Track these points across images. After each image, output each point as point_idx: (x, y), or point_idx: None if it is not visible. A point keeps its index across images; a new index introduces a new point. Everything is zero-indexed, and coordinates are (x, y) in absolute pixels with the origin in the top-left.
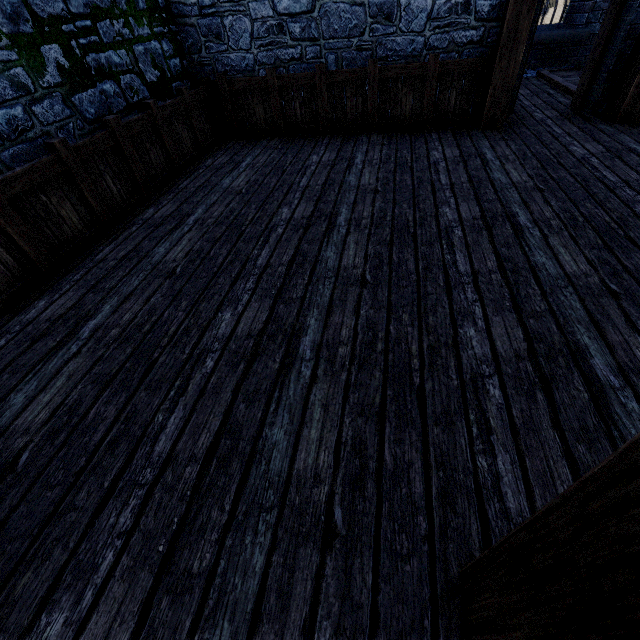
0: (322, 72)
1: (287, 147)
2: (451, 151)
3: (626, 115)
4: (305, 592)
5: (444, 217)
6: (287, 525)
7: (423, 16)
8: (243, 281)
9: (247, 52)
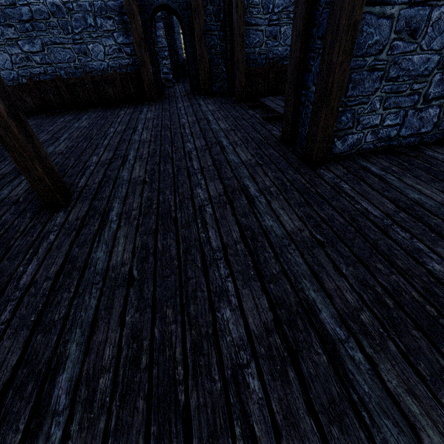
0: (59, 79)
1: (48, 117)
2: (130, 110)
3: (204, 92)
4: (3, 212)
5: (109, 131)
6: (1, 205)
7: (102, 53)
8: (4, 162)
9: (12, 70)
